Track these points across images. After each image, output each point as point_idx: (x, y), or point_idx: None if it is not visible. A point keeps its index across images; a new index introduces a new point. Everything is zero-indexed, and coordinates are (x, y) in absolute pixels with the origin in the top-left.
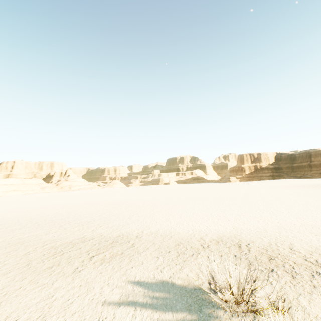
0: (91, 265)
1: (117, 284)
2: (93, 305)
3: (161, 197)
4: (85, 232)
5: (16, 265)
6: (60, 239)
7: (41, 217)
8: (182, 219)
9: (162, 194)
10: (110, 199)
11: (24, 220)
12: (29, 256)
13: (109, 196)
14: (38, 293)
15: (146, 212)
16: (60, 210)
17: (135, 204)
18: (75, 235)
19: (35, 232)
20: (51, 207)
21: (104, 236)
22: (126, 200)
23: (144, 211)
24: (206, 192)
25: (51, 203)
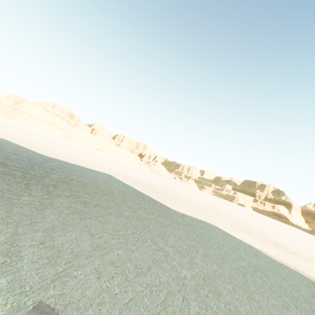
0: (284, 251)
1: (314, 267)
2: (314, 270)
3: (258, 221)
4: (244, 227)
5: (238, 230)
6: (236, 225)
7: (189, 198)
8: (312, 254)
9: (253, 217)
10: (209, 201)
11: (183, 196)
12: (236, 227)
13: (203, 197)
14: (275, 250)
15: (267, 231)
16: (191, 197)
17: (242, 217)
18: (240, 226)
19: (210, 211)
20: (177, 190)
21: (263, 237)
22: (226, 209)
23: (263, 230)
24: (305, 239)
25: (169, 185)
